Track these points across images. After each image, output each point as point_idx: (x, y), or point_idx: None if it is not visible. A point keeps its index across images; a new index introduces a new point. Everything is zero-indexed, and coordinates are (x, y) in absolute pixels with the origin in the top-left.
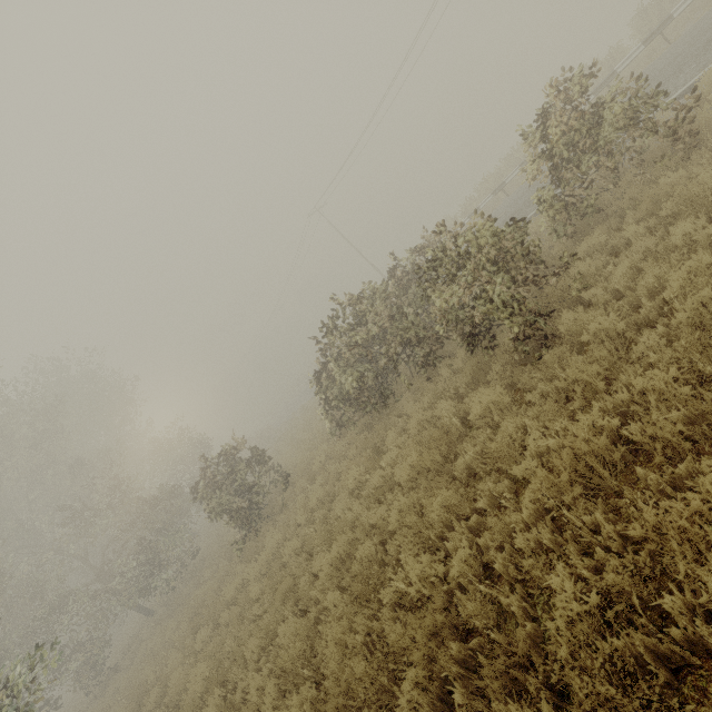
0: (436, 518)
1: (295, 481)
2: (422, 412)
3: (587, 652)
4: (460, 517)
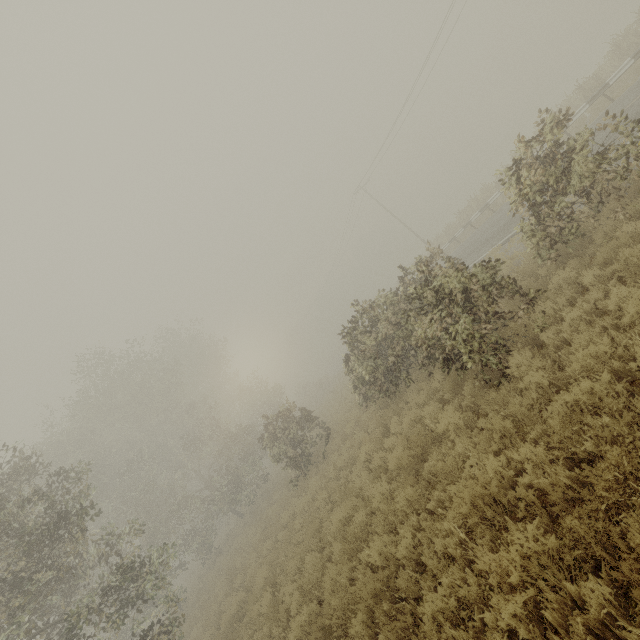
0: (400, 509)
1: (334, 438)
2: (414, 410)
3: (446, 633)
4: (416, 511)
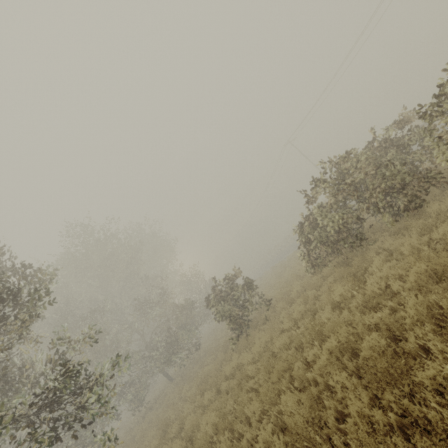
0: None
1: (275, 304)
2: (415, 238)
3: None
4: None
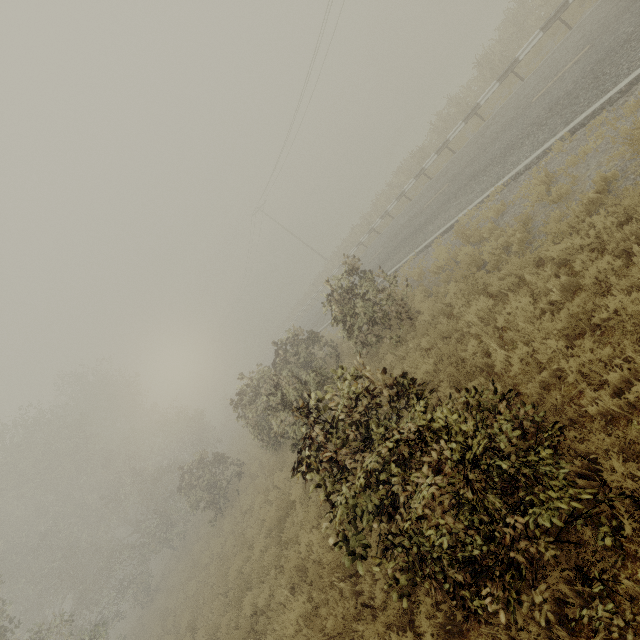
0: (267, 565)
1: (244, 475)
2: (286, 471)
3: None
4: (276, 565)
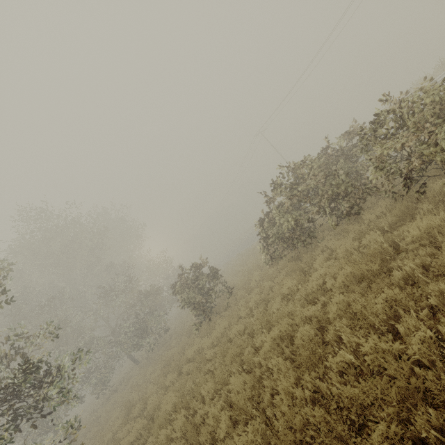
0: (381, 310)
1: (236, 292)
2: (349, 242)
3: None
4: (405, 312)
